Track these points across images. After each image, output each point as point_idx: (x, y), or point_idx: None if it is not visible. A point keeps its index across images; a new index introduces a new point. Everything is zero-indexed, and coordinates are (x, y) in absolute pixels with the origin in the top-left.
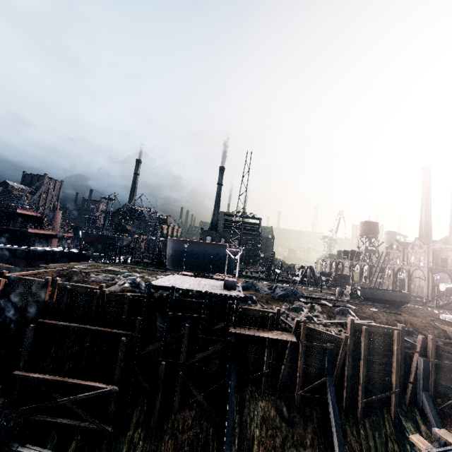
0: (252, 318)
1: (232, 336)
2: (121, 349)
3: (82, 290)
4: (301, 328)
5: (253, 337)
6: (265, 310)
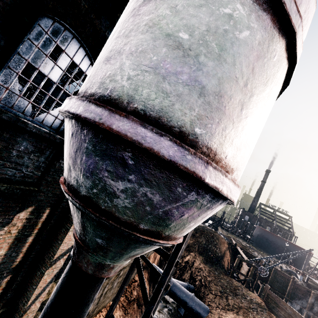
0: None
1: None
2: None
3: (281, 274)
4: None
5: None
6: None
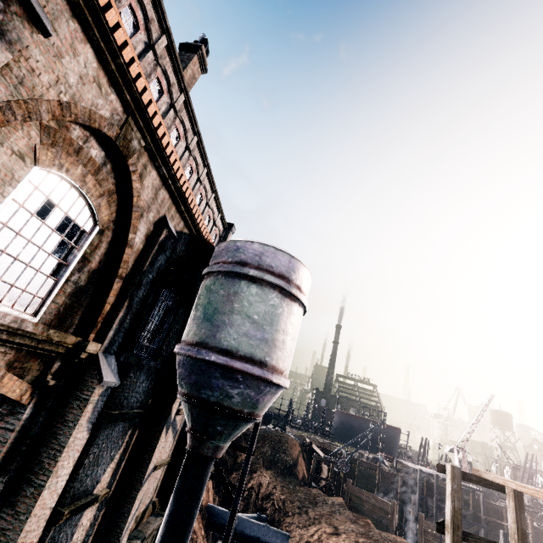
0: (490, 510)
1: (483, 522)
2: (413, 518)
3: (367, 465)
4: (529, 525)
5: (493, 527)
6: (499, 505)
